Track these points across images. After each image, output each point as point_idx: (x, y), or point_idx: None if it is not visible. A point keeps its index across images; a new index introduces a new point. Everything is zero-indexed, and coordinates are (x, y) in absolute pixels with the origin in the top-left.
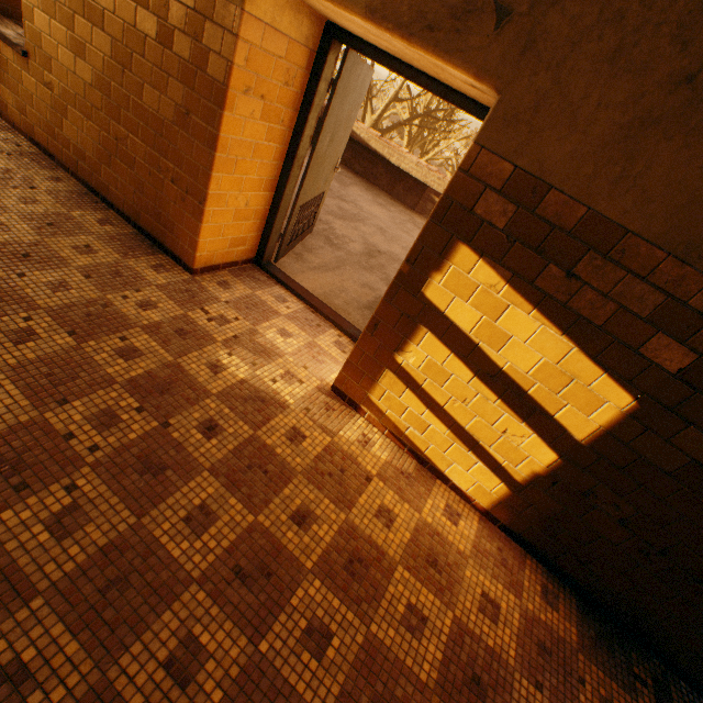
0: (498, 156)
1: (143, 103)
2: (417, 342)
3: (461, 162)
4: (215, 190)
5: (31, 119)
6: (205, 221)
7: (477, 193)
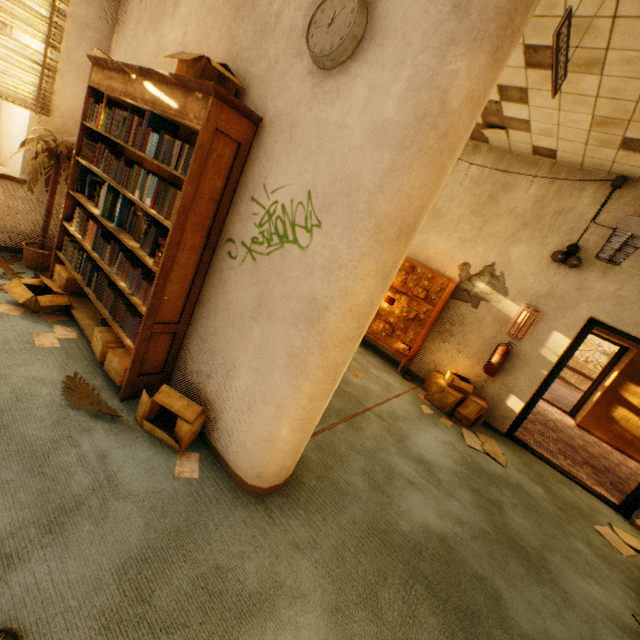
0: (638, 362)
1: None
2: (616, 408)
3: (626, 362)
4: None
5: None
6: None
7: (633, 369)
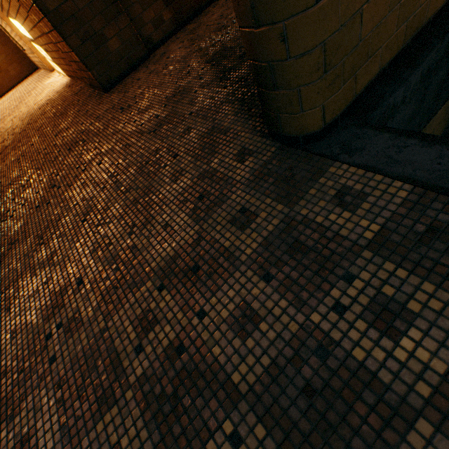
0: None
1: (20, 41)
2: (35, 46)
3: None
4: (32, 48)
5: (39, 64)
6: (39, 57)
7: None
